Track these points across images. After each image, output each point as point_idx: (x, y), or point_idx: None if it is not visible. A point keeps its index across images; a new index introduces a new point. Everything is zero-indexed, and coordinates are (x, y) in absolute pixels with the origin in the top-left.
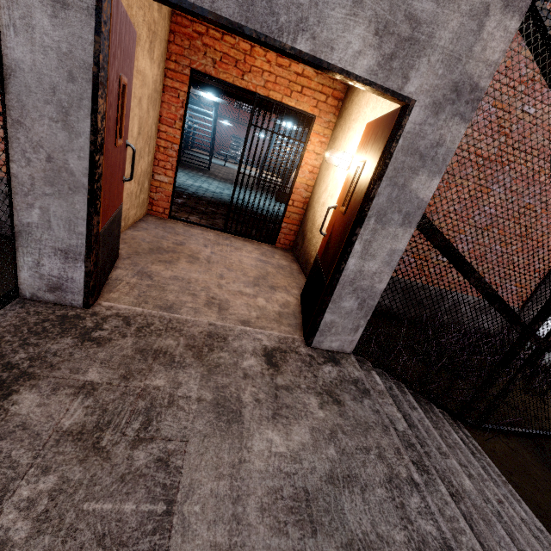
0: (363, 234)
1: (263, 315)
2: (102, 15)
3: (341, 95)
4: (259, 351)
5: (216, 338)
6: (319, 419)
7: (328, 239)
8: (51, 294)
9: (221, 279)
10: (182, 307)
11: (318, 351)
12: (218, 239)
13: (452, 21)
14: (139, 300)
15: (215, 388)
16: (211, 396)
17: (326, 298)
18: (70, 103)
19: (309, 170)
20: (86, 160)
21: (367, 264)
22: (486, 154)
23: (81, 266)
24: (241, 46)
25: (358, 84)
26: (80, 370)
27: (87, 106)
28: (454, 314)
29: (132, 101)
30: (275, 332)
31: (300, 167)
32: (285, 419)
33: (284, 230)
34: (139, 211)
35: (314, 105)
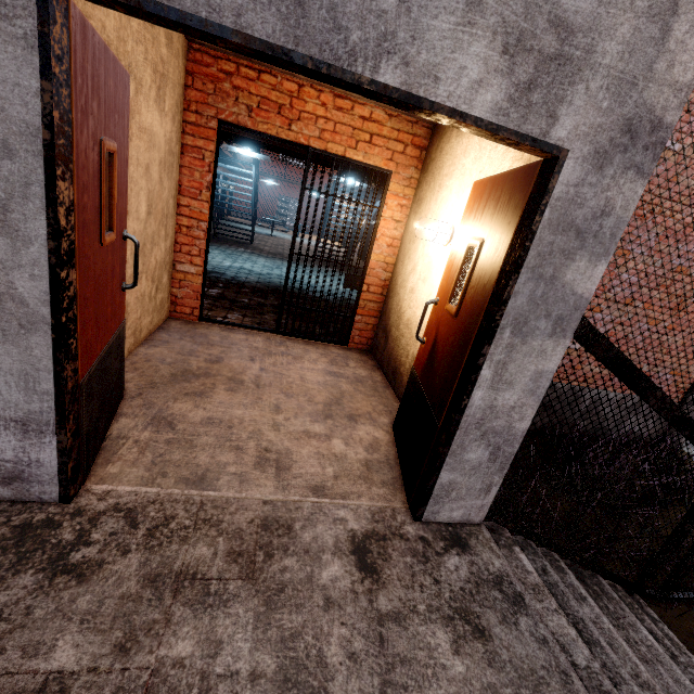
0: (494, 353)
1: (343, 471)
2: (50, 47)
3: (424, 142)
4: (344, 545)
5: (276, 530)
6: (458, 680)
7: (430, 350)
8: (5, 487)
9: (277, 413)
10: (221, 475)
11: (432, 528)
12: (269, 346)
13: (622, 25)
14: (153, 471)
15: (280, 642)
16: (273, 663)
17: (441, 450)
18: (8, 192)
19: (387, 243)
20: (45, 280)
21: (501, 396)
22: None
23: (51, 441)
24: (285, 86)
25: (478, 131)
26: (41, 647)
27: (38, 194)
28: (593, 418)
29: (134, 170)
30: (365, 501)
31: (375, 240)
32: (402, 693)
33: (358, 324)
34: (157, 316)
35: (389, 157)
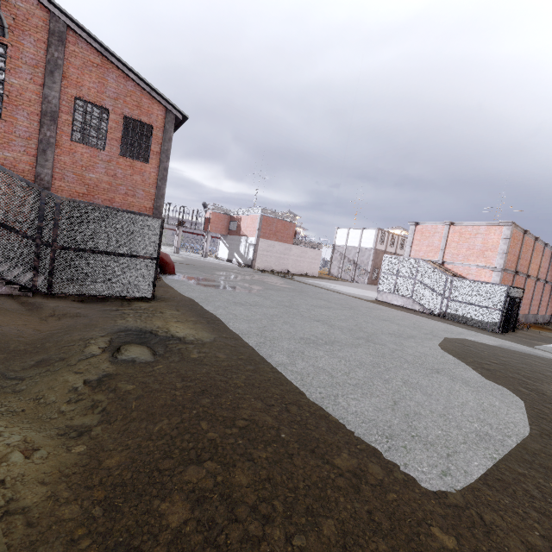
0: None
1: None
2: None
3: None
4: None
5: None
6: None
7: None
8: None
9: None
10: None
11: None
12: None
13: None
14: None
15: None
16: None
17: None
18: None
19: None
20: None
21: None
22: (82, 192)
23: None
24: None
25: None
26: None
27: None
28: None
29: None
30: None
31: None
32: None
33: None
34: None
35: None
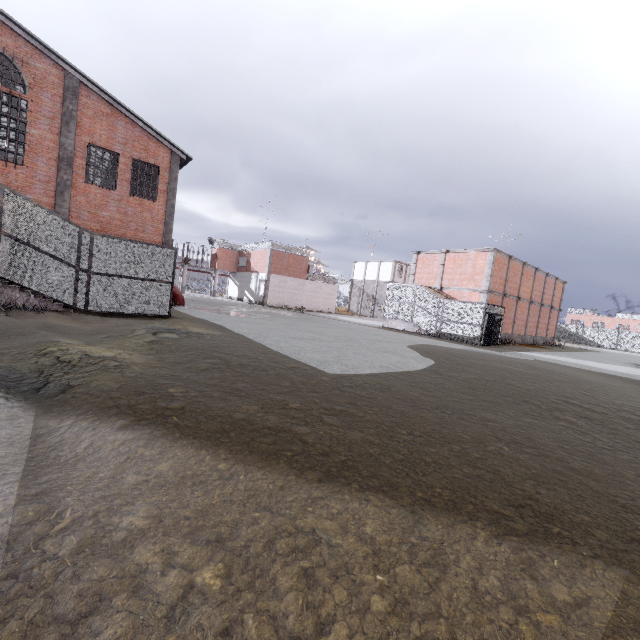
0: None
1: None
2: None
3: None
4: None
5: None
6: None
7: None
8: None
9: None
10: None
11: None
12: None
13: None
14: None
15: None
16: None
17: None
18: None
19: None
20: None
21: None
22: (97, 229)
23: None
24: None
25: None
26: None
27: None
28: None
29: None
30: None
31: None
32: None
33: None
34: None
35: None
